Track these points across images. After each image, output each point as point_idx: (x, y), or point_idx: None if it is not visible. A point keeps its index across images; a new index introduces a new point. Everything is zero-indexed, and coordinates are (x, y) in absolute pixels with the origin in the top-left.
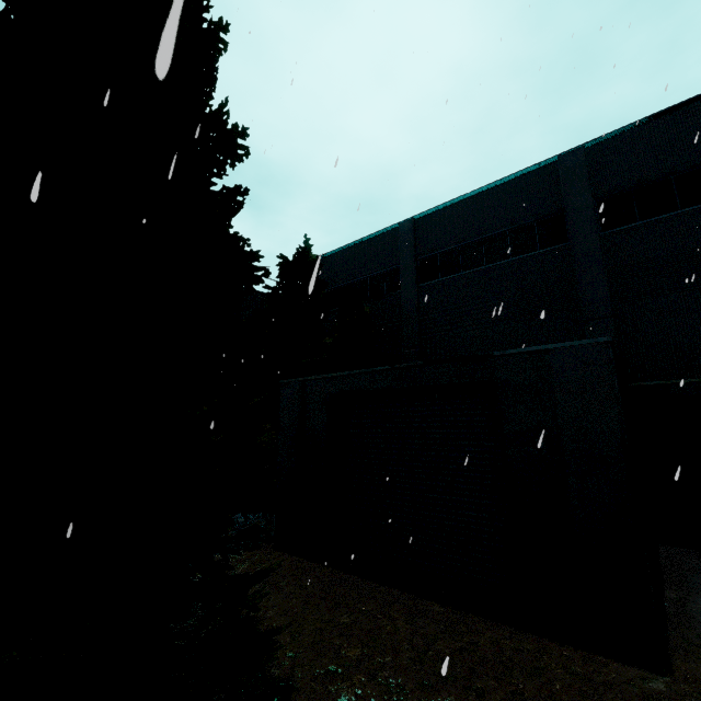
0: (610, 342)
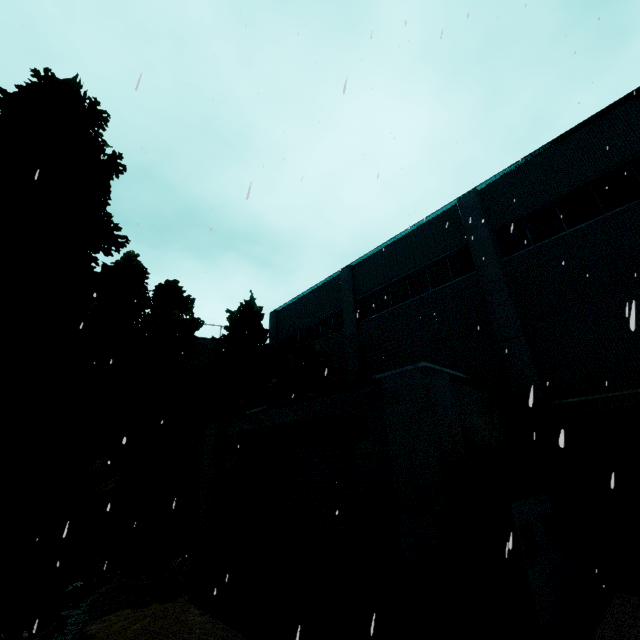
0: (428, 367)
